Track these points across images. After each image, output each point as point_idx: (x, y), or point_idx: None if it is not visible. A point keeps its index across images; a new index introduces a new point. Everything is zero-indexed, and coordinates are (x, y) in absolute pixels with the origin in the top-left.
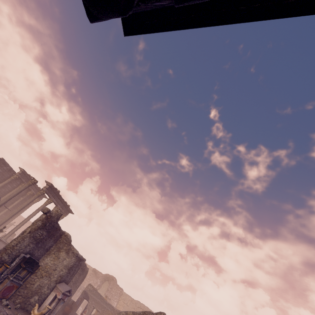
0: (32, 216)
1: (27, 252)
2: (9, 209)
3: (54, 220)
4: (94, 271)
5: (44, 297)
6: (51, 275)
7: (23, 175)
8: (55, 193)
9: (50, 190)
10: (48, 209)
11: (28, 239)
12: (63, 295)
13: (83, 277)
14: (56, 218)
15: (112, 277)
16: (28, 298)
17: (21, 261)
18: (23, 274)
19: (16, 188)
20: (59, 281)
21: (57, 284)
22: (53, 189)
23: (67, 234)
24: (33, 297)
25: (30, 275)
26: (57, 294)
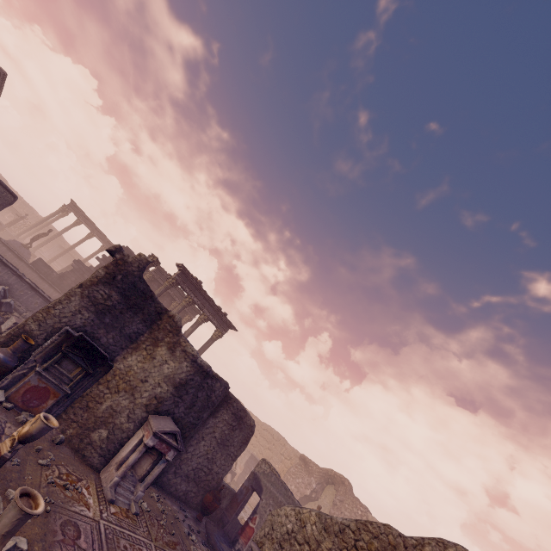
0: None
1: (78, 328)
2: None
3: (133, 272)
4: (302, 461)
5: (121, 437)
6: (137, 392)
7: (160, 274)
8: (195, 286)
9: (185, 279)
10: (116, 245)
11: (79, 301)
12: (157, 439)
13: (244, 438)
14: (137, 268)
15: (341, 477)
16: (87, 429)
17: (62, 340)
18: (75, 374)
19: None
20: (154, 410)
21: (151, 415)
22: (188, 276)
23: (174, 314)
24: (98, 431)
25: (94, 383)
26: (145, 435)
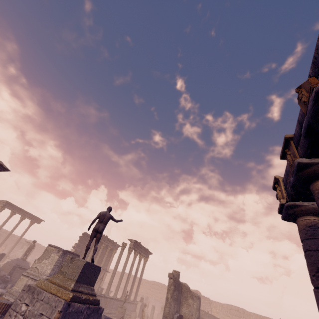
0: (131, 272)
1: (175, 312)
2: (110, 272)
3: (177, 280)
4: None
5: None
6: None
7: (101, 238)
8: (138, 245)
9: (135, 245)
10: (172, 274)
11: (173, 303)
12: None
13: None
14: (178, 277)
15: (196, 291)
16: None
17: None
18: None
19: (100, 250)
20: None
21: None
22: (136, 243)
23: (184, 284)
24: None
25: None
26: None
